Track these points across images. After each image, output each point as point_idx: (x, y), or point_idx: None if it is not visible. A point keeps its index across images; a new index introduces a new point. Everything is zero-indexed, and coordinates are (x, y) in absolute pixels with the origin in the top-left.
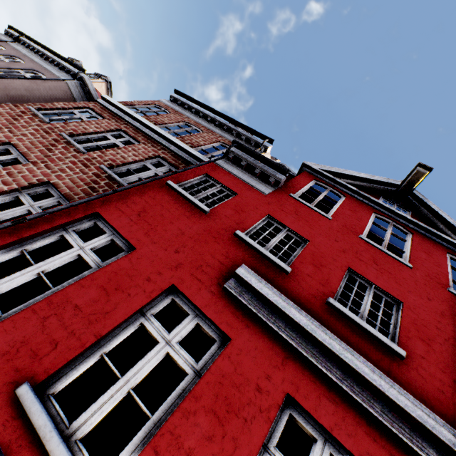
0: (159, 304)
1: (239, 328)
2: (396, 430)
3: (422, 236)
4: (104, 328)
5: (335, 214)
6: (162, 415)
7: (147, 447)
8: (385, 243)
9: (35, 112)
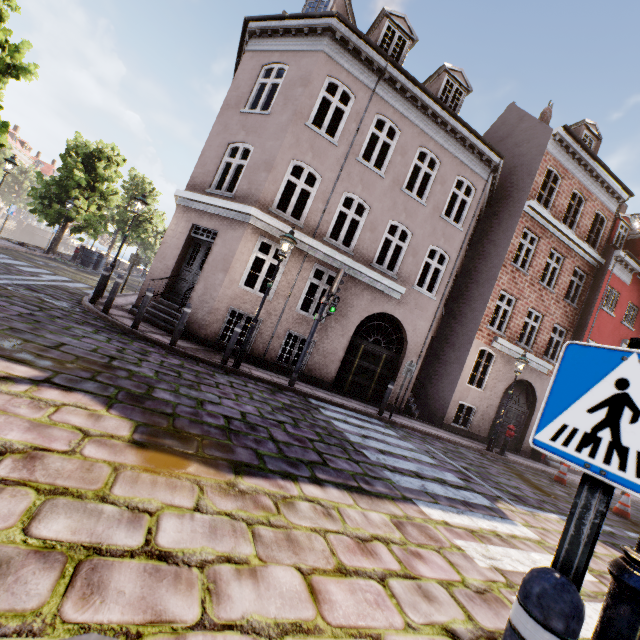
0: None
1: None
2: None
3: None
4: None
5: None
6: None
7: None
8: None
9: (519, 269)
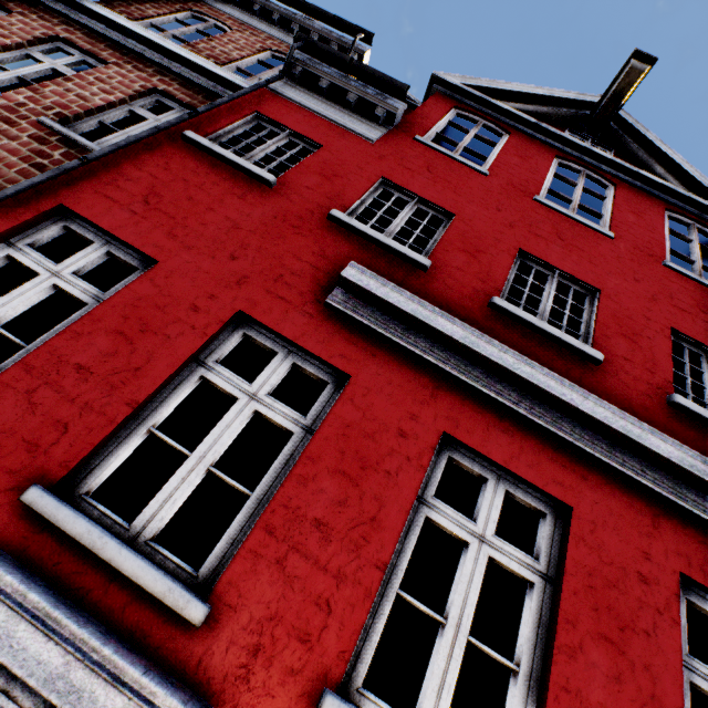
0: (223, 345)
1: (360, 360)
2: (590, 449)
3: (629, 188)
4: (140, 392)
5: (494, 166)
6: (267, 489)
7: (255, 529)
8: (573, 205)
9: None
